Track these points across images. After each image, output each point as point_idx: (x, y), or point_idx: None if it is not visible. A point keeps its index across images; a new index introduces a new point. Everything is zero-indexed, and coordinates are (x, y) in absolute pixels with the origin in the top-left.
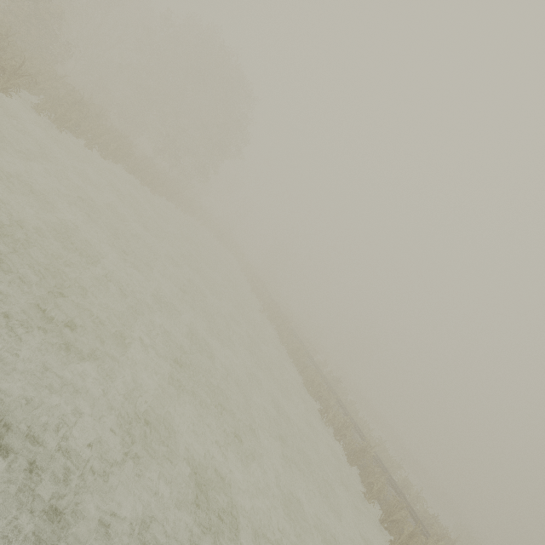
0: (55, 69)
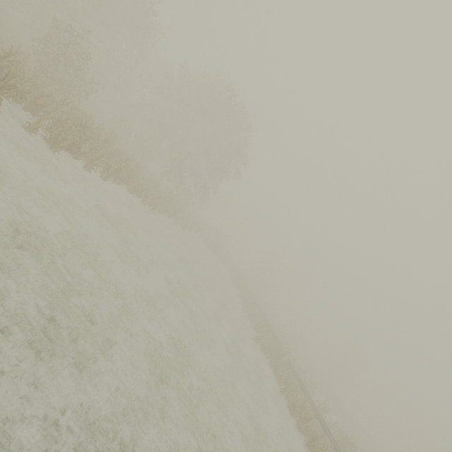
0: (87, 107)
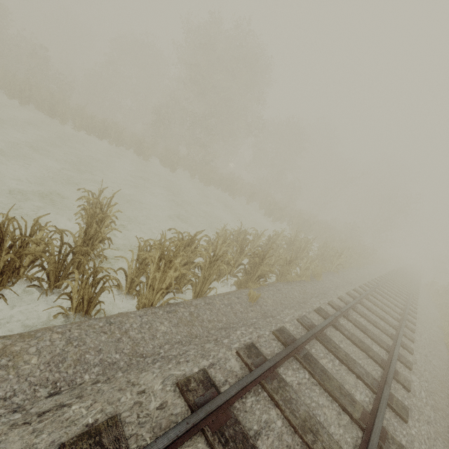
0: None
